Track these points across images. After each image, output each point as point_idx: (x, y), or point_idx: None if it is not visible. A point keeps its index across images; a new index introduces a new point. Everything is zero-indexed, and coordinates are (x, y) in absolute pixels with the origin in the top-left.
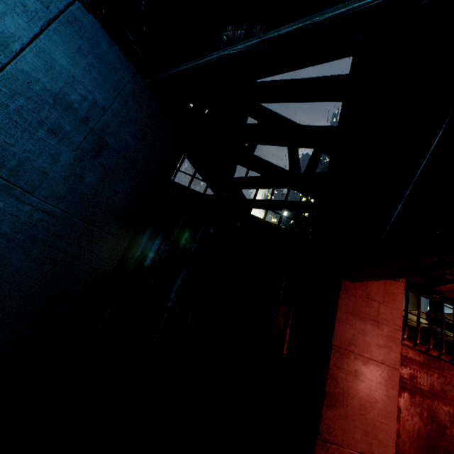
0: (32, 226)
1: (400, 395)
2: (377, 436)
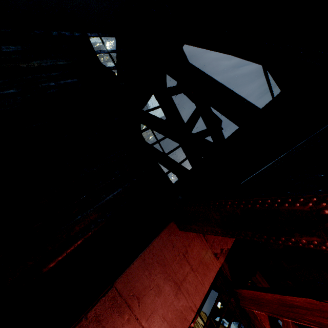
0: None
1: None
2: None
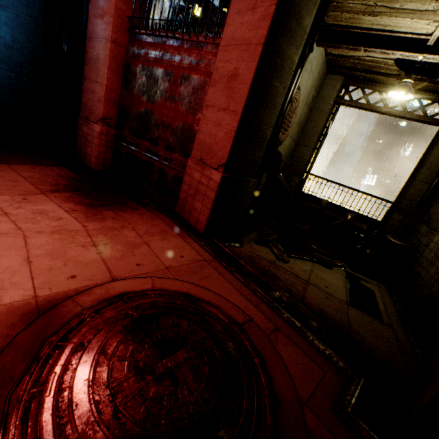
0: (15, 21)
1: (138, 66)
2: (100, 74)
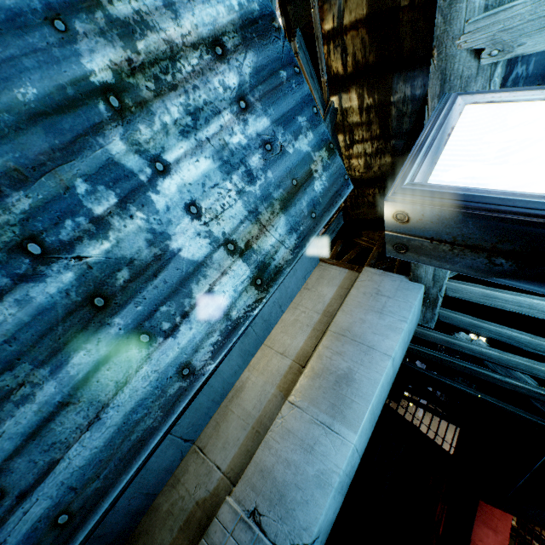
0: None
1: None
2: None
